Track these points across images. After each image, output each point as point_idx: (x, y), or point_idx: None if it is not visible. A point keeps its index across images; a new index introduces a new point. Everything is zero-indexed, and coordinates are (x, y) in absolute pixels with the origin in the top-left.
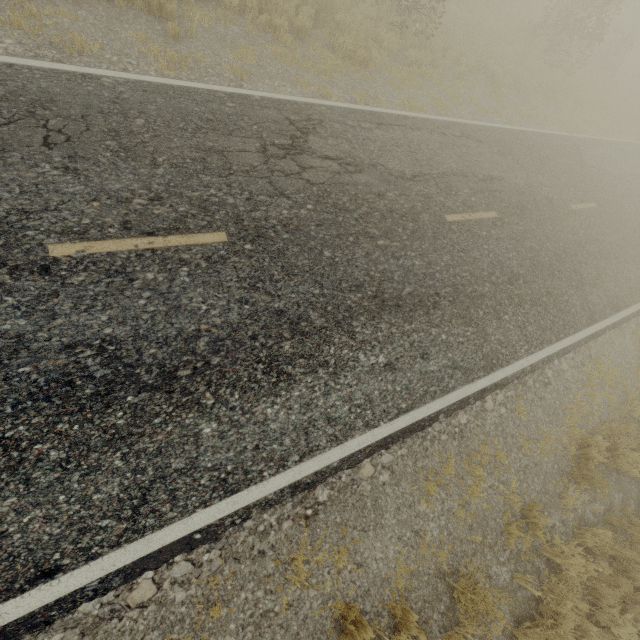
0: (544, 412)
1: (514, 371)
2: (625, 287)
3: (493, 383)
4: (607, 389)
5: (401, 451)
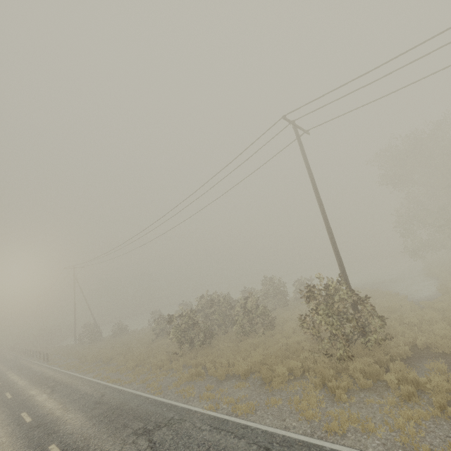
0: None
1: None
2: None
3: None
4: None
5: None
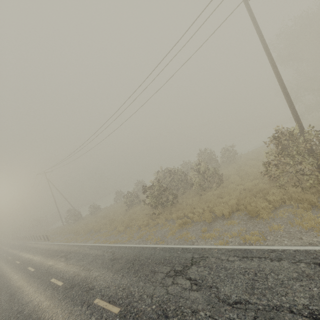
0: None
1: None
2: None
3: None
4: None
5: None
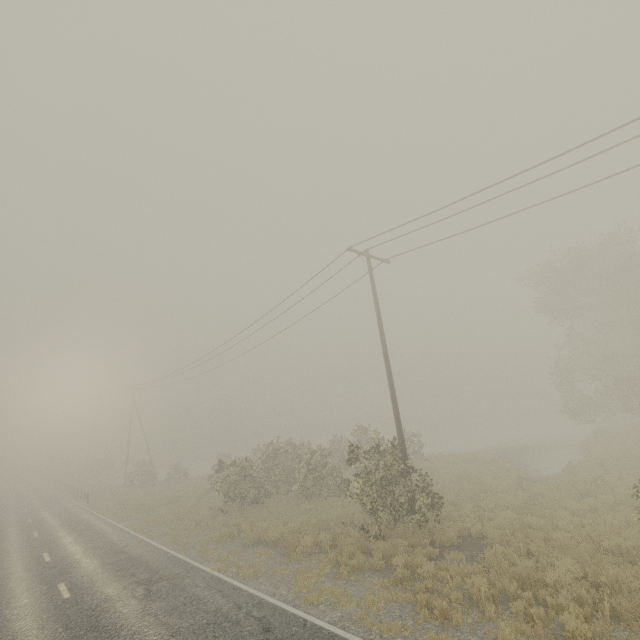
0: None
1: None
2: None
3: None
4: None
5: None
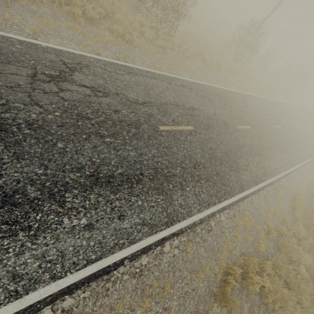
0: (205, 250)
1: (187, 224)
2: (262, 171)
3: (171, 233)
4: (247, 231)
5: (84, 294)
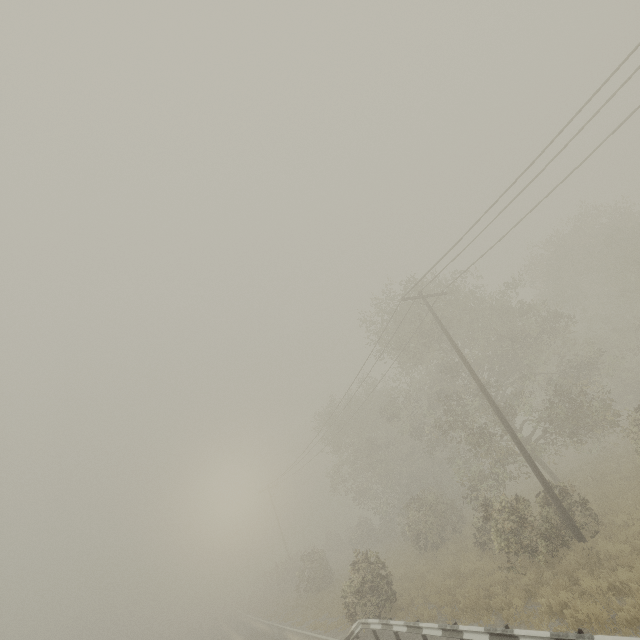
0: None
1: None
2: None
3: None
4: None
5: None
